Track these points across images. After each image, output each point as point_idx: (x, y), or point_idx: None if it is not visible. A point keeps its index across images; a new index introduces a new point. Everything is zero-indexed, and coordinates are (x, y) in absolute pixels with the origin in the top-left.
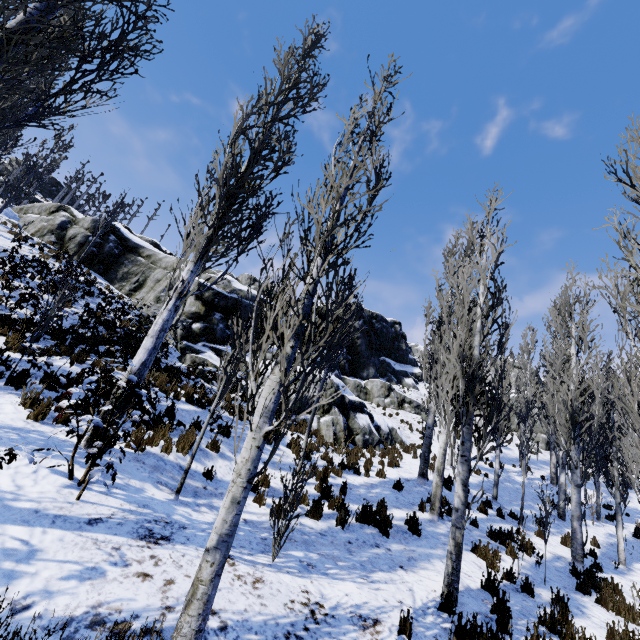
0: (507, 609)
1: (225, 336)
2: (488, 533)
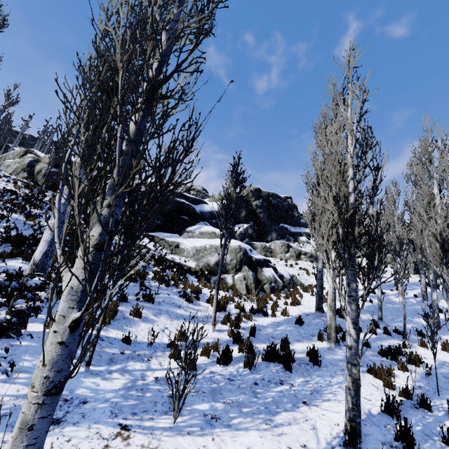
0: (413, 441)
1: (155, 225)
2: (379, 352)
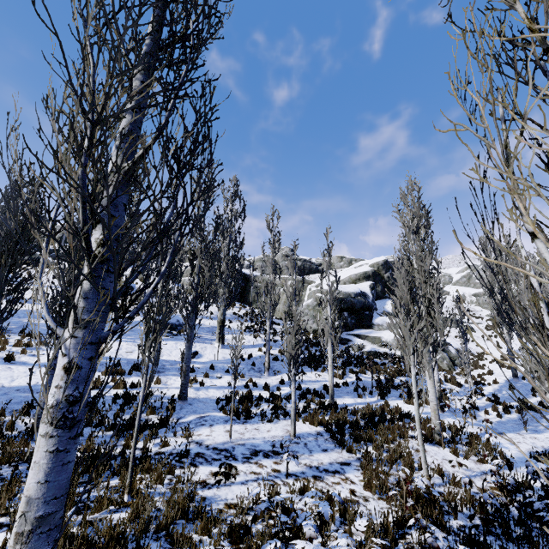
0: None
1: (353, 324)
2: None
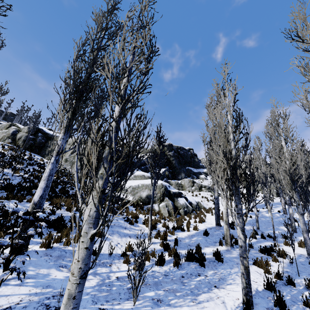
0: (285, 304)
1: None
2: (259, 250)
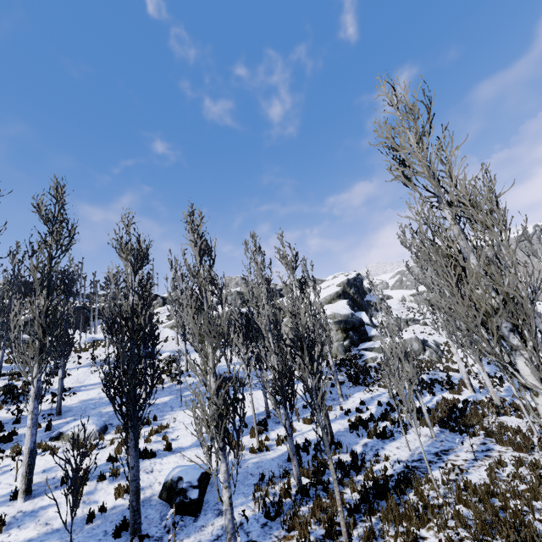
0: None
1: (357, 340)
2: None
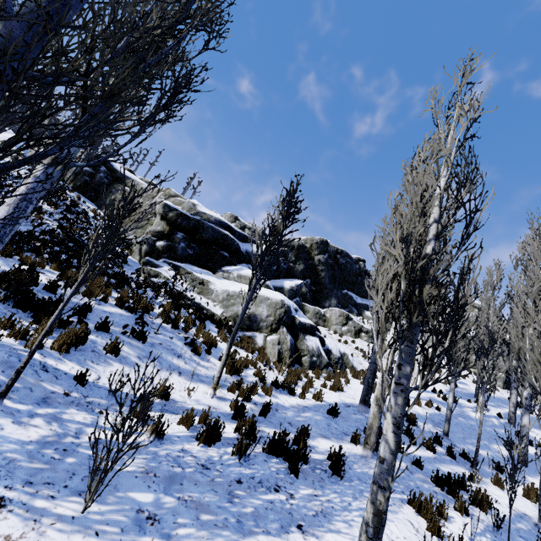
0: None
1: (186, 255)
2: (433, 478)
